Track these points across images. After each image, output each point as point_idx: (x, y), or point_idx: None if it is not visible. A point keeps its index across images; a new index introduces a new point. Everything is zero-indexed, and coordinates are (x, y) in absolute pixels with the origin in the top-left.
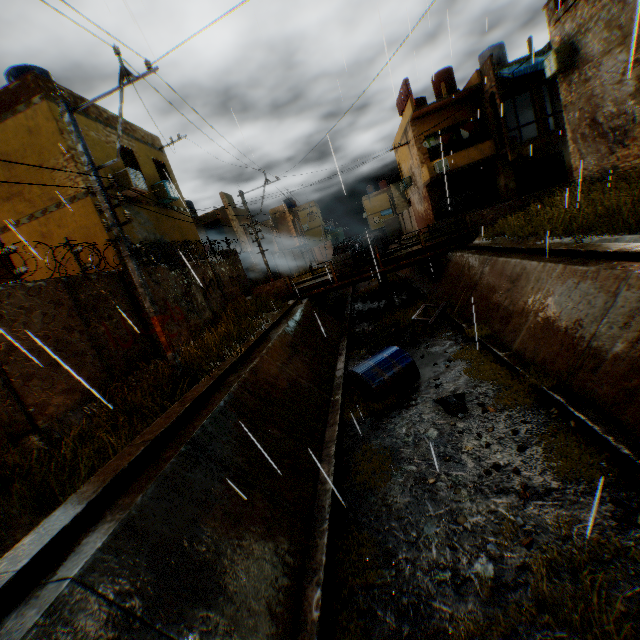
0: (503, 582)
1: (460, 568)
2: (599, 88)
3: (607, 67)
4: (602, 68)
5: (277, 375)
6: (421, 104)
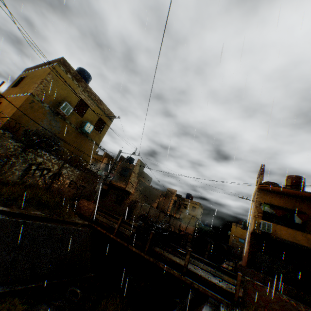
0: None
1: None
2: None
3: None
4: None
5: None
6: None
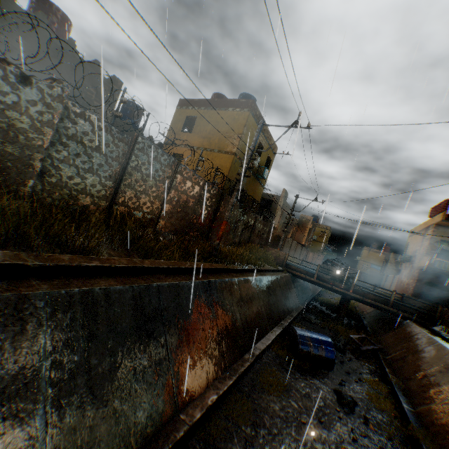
0: None
1: None
2: None
3: None
4: None
5: (254, 293)
6: None
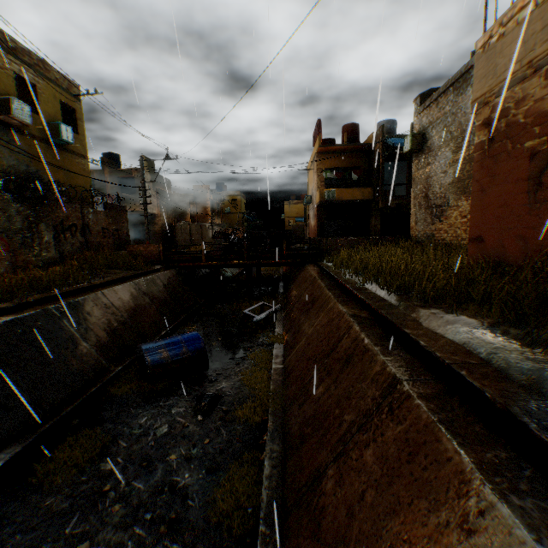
0: None
1: None
2: (434, 172)
3: (440, 158)
4: (438, 158)
5: (51, 332)
6: (331, 143)
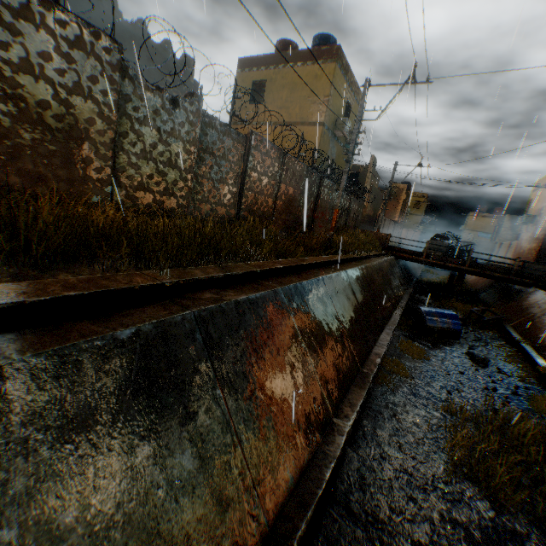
0: (473, 413)
1: (450, 399)
2: None
3: None
4: None
5: (374, 279)
6: None
